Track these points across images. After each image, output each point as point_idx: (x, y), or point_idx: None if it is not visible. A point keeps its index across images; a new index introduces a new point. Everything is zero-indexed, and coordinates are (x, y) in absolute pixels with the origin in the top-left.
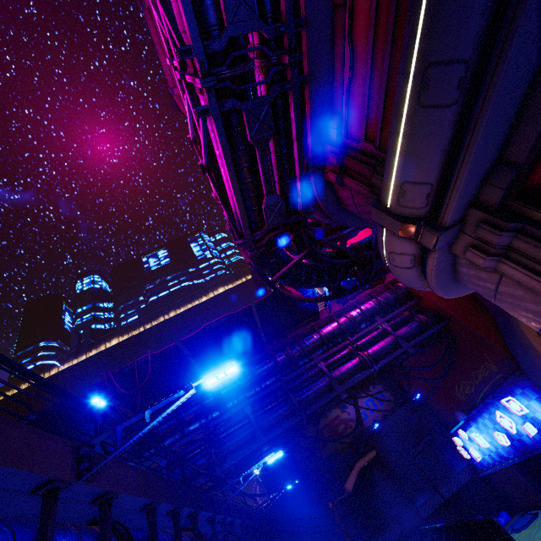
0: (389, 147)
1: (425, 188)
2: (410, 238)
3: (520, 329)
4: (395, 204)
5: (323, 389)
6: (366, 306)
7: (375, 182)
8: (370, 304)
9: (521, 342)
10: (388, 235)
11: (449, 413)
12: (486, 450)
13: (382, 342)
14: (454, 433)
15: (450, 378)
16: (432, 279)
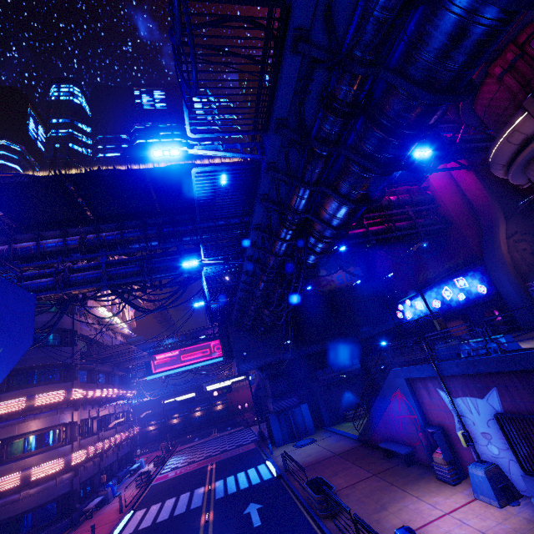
0: None
1: None
2: None
3: (498, 236)
4: None
5: (360, 234)
6: (401, 197)
7: (533, 84)
8: (405, 197)
9: (494, 243)
10: (525, 118)
11: (403, 291)
12: (418, 312)
13: (404, 223)
14: (401, 302)
15: (422, 267)
16: (525, 154)
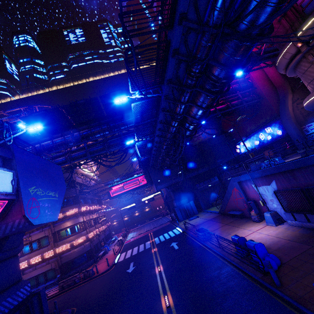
0: (312, 15)
1: (313, 32)
2: (297, 48)
3: (287, 103)
4: (301, 35)
5: (212, 112)
6: (234, 86)
7: (296, 25)
8: (236, 86)
9: (285, 107)
10: (291, 45)
11: (239, 138)
12: (247, 148)
13: (236, 101)
14: (238, 144)
15: (248, 123)
16: (292, 64)
